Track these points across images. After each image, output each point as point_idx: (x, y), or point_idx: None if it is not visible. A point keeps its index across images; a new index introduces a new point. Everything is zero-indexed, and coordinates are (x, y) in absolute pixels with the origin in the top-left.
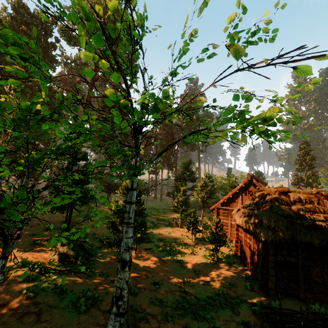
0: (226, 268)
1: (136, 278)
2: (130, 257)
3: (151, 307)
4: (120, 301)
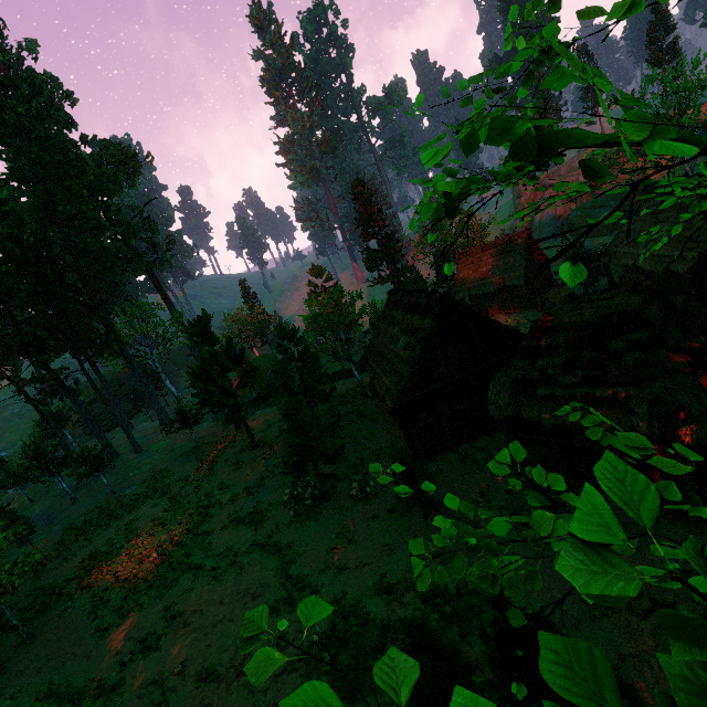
0: None
1: None
2: None
3: None
4: None
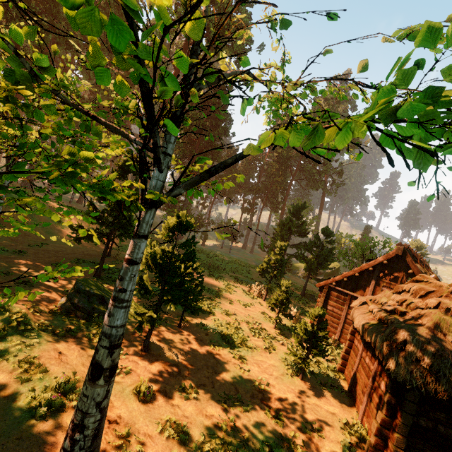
0: (315, 393)
1: (161, 370)
2: (112, 361)
3: (157, 438)
4: (77, 434)
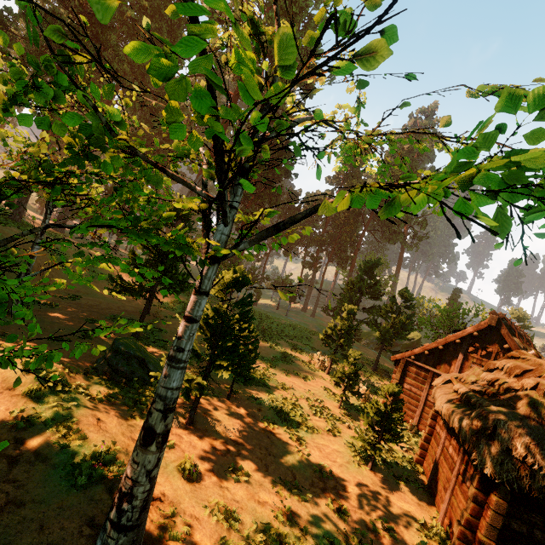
0: (387, 486)
1: (208, 447)
2: (165, 426)
3: (204, 521)
4: (126, 504)
